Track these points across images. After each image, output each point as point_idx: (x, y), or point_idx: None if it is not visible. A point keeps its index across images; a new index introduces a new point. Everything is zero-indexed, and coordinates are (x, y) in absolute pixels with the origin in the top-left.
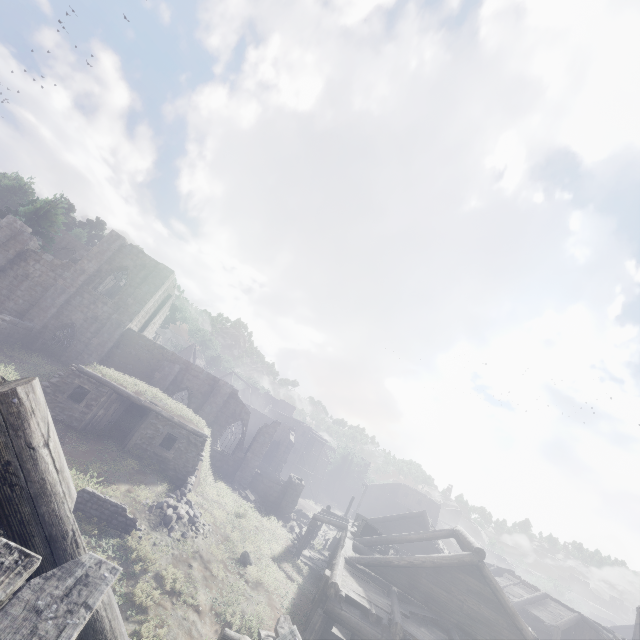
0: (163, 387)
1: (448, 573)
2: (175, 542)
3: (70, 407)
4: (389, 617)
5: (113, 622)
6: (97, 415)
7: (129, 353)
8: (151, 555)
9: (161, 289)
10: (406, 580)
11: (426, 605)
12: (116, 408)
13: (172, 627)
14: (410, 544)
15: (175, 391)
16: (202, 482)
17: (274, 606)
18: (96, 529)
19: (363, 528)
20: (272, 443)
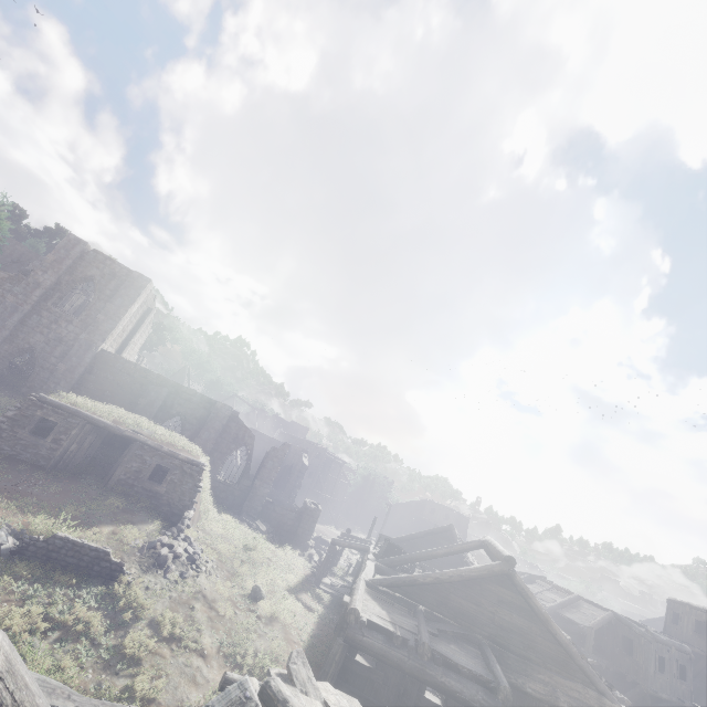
0: (150, 415)
1: (477, 585)
2: (173, 584)
3: (34, 444)
4: (416, 638)
5: (18, 694)
6: (69, 451)
7: (105, 378)
8: (143, 601)
9: (137, 301)
10: (433, 597)
11: (455, 621)
12: (92, 441)
13: (172, 676)
14: (438, 560)
15: (165, 418)
16: (203, 516)
17: (291, 640)
18: (74, 578)
19: (386, 548)
20: (284, 468)
